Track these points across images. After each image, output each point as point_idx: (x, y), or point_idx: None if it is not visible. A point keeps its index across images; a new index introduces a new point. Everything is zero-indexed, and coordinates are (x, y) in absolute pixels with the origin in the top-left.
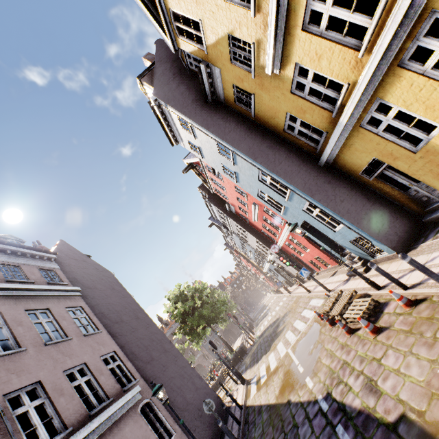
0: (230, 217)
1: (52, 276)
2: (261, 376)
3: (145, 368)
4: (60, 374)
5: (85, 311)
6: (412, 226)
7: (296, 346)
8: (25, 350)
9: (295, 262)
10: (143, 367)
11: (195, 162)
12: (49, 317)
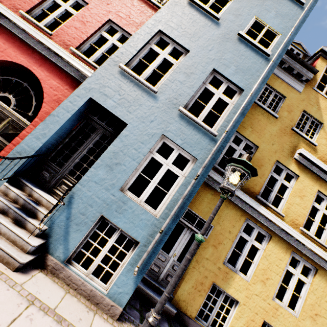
0: None
1: None
2: None
3: None
4: None
5: None
6: None
7: None
8: None
9: None
10: None
11: None
12: None
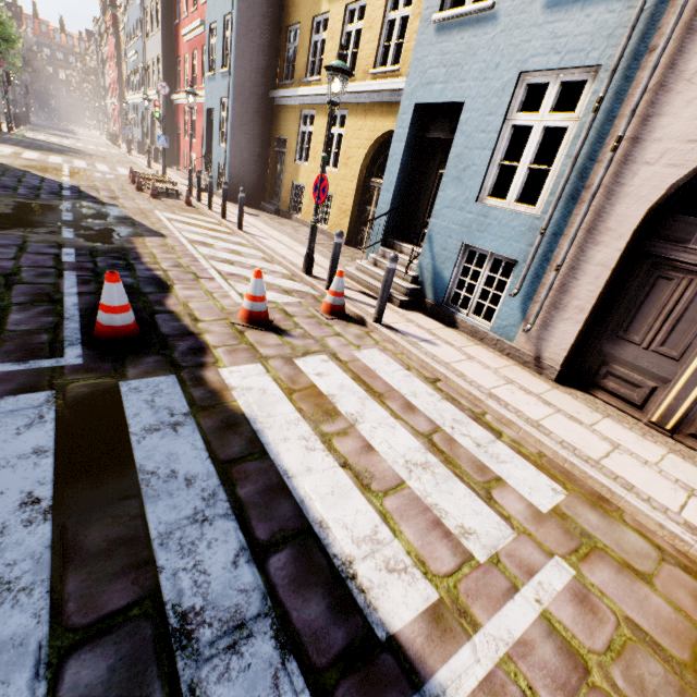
0: None
1: None
2: None
3: None
4: None
5: None
6: (255, 199)
7: (79, 169)
8: None
9: (173, 137)
10: None
11: None
12: None
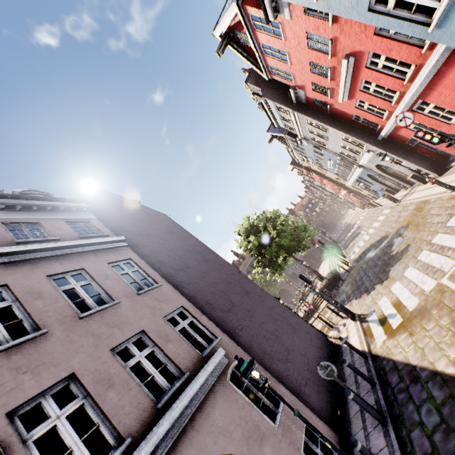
0: (298, 111)
1: (91, 229)
2: (387, 315)
3: (226, 318)
4: (106, 355)
5: (136, 263)
6: None
7: None
8: (45, 332)
9: (414, 153)
10: (224, 317)
11: (232, 26)
12: (86, 279)
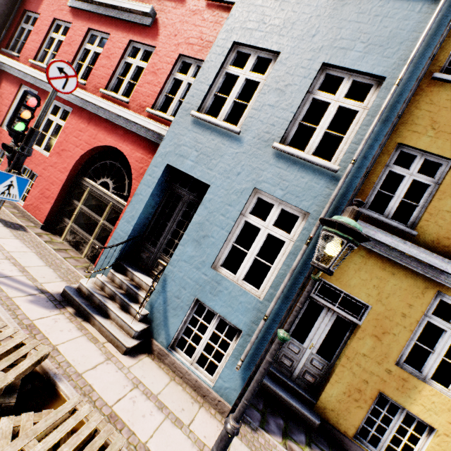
0: None
1: None
2: None
3: None
4: None
5: None
6: None
7: None
8: None
9: None
10: None
11: None
12: None
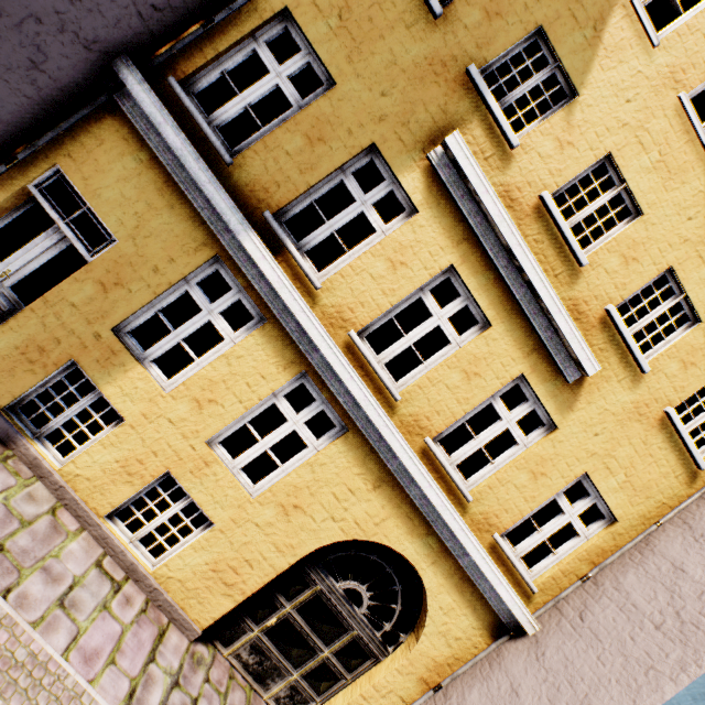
0: None
1: None
2: None
3: None
4: None
5: None
6: None
7: None
8: None
9: None
10: None
11: None
12: None
